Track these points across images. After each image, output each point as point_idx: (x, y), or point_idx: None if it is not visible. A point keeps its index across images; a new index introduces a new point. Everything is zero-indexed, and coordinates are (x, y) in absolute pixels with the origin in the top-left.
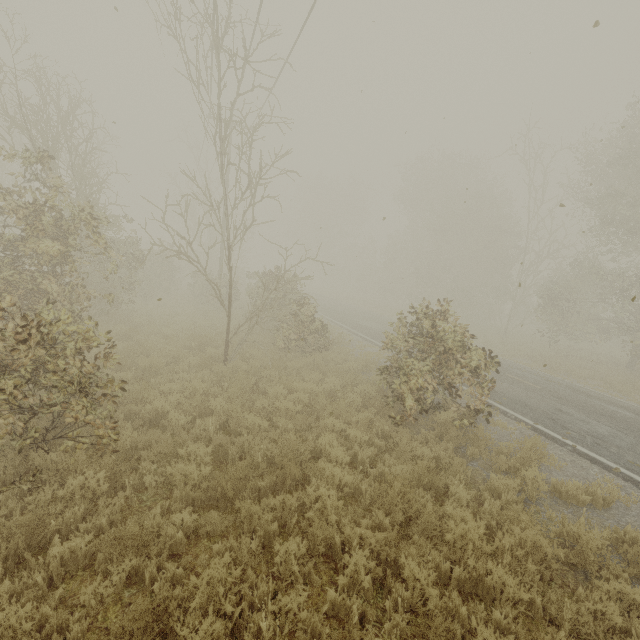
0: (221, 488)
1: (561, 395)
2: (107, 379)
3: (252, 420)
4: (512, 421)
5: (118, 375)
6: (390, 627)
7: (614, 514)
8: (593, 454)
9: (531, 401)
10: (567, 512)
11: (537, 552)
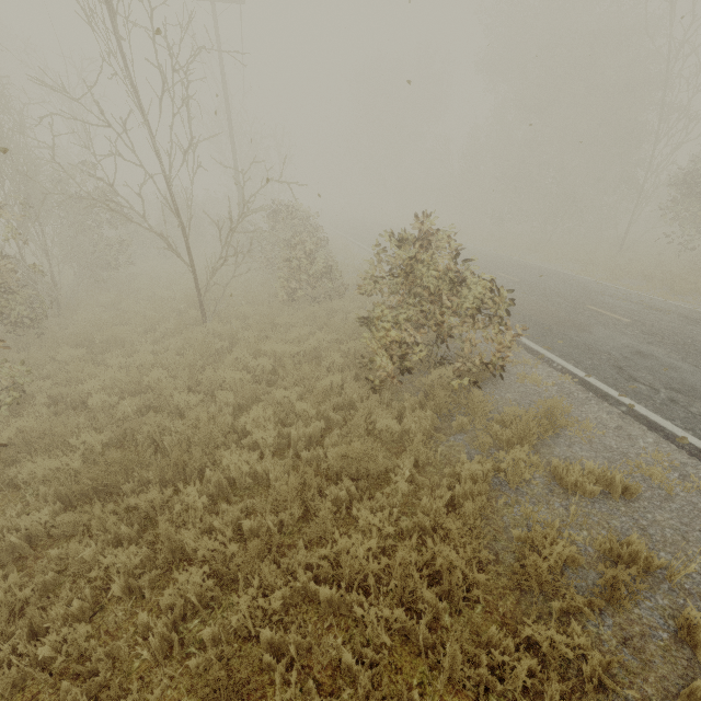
0: (91, 484)
1: (658, 330)
2: (4, 364)
3: (180, 397)
4: (555, 373)
5: (66, 353)
6: (203, 660)
7: (638, 508)
8: (656, 417)
9: (601, 342)
10: (559, 505)
11: (454, 571)
